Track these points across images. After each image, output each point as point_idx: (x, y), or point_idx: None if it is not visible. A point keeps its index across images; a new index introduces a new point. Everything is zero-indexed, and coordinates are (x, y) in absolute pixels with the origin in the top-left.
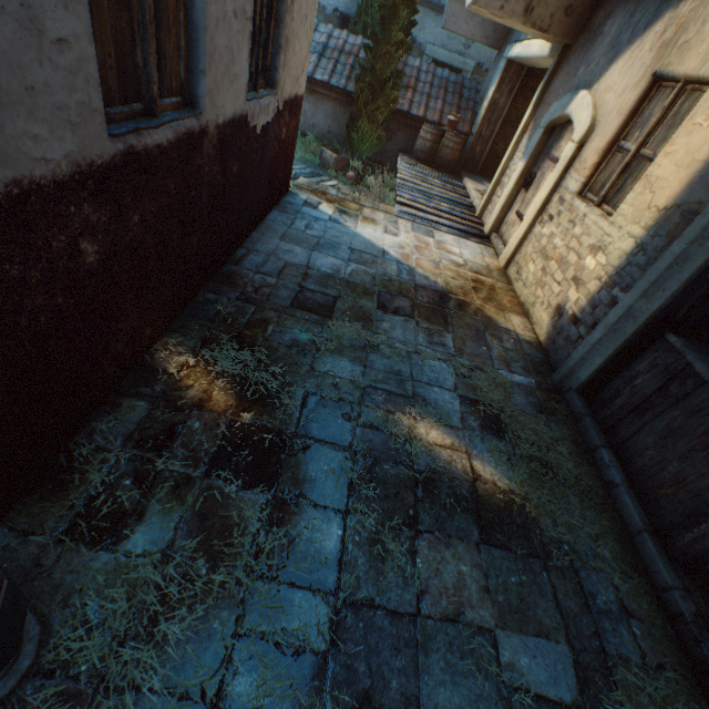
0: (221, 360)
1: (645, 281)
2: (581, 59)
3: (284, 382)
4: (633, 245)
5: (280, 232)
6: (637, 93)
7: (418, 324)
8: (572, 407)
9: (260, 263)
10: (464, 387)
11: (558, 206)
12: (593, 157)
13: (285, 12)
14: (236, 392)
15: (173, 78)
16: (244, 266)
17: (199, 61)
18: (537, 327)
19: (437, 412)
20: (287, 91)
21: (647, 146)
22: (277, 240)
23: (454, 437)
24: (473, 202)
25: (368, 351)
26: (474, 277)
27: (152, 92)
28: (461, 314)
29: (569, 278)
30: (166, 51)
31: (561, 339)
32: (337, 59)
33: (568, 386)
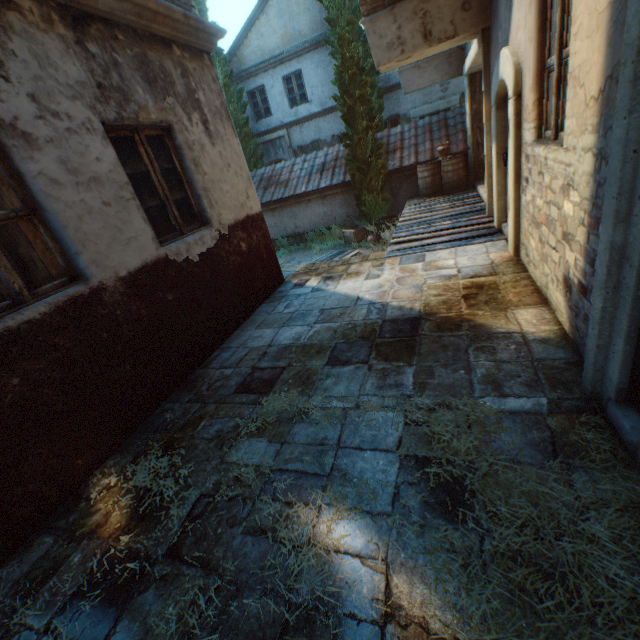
0: (138, 473)
1: (609, 200)
2: (495, 28)
3: (184, 486)
4: (591, 159)
5: (259, 321)
6: (532, 10)
7: (371, 367)
8: (619, 432)
9: (227, 357)
10: (413, 439)
11: (526, 165)
12: (529, 97)
13: (192, 175)
14: (133, 509)
15: (51, 269)
16: (211, 366)
17: (71, 248)
18: (558, 313)
19: (355, 492)
20: (229, 218)
21: (567, 44)
22: (252, 330)
23: (373, 530)
24: (485, 203)
25: (293, 422)
26: (468, 283)
27: (14, 289)
28: (436, 335)
29: (559, 237)
30: (33, 257)
31: (580, 322)
32: (334, 166)
33: (605, 394)
